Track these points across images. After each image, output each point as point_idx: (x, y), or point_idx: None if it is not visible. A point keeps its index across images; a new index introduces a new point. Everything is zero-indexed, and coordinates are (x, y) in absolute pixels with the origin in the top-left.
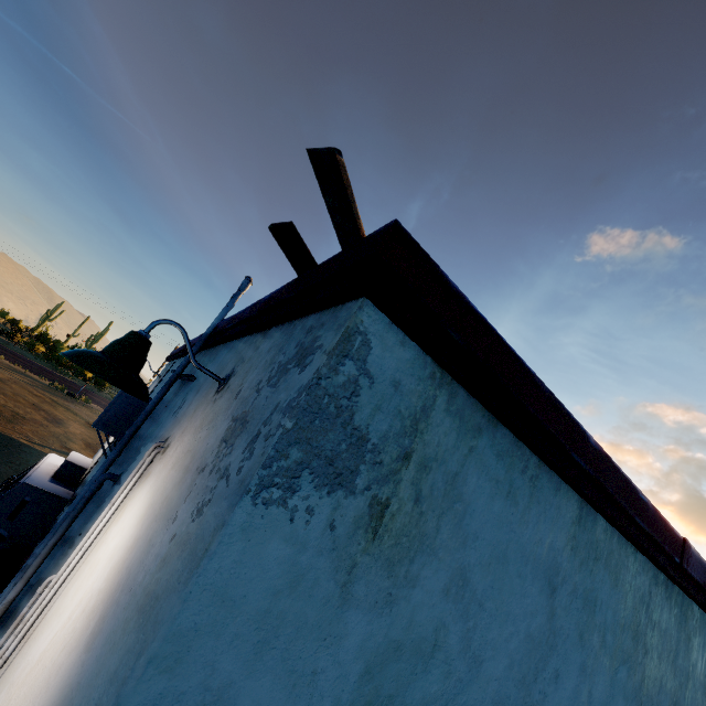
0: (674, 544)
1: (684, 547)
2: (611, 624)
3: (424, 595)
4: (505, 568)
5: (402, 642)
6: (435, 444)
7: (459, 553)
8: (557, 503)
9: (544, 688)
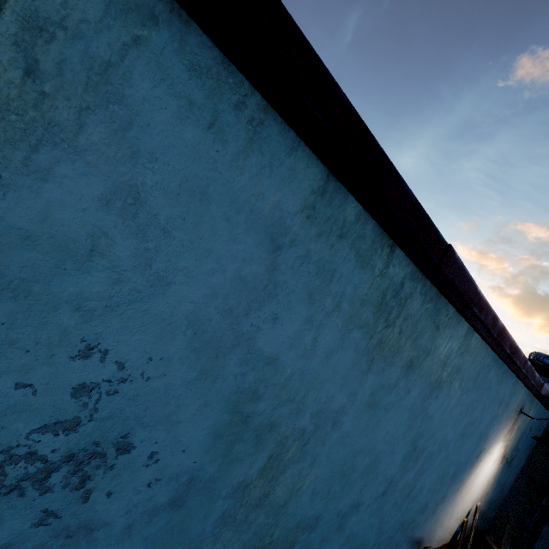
0: (436, 246)
1: (446, 252)
2: (350, 296)
3: (65, 194)
4: (205, 207)
5: (33, 233)
6: (57, 1)
7: (125, 167)
8: (291, 164)
9: (258, 324)
